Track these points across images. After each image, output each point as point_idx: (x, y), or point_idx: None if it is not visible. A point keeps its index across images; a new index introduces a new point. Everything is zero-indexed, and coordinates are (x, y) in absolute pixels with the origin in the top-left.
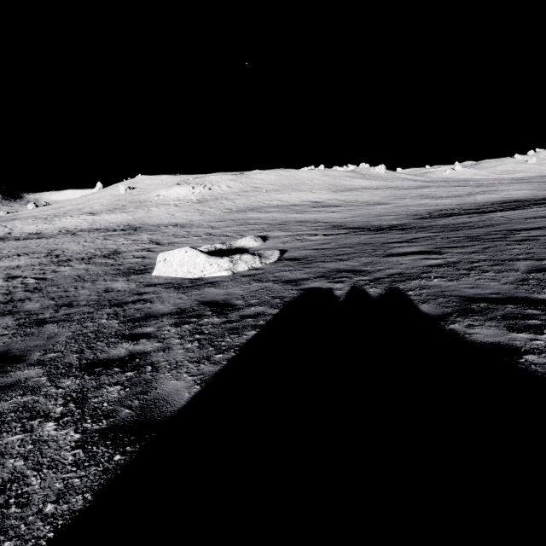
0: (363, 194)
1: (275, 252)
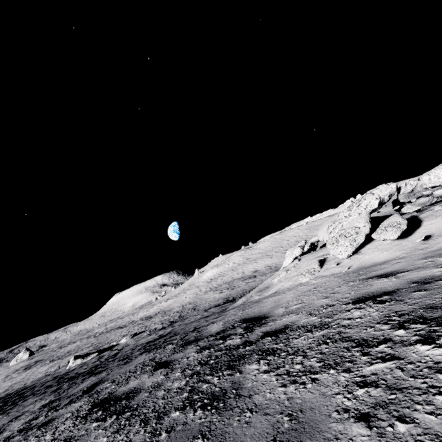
0: None
1: (95, 354)
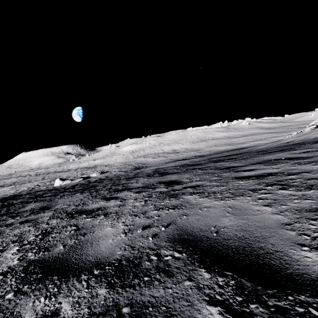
0: (204, 143)
1: (81, 179)
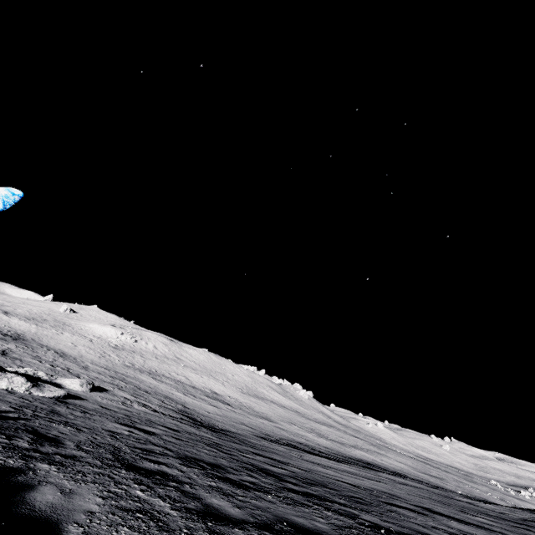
0: (265, 405)
1: (61, 391)
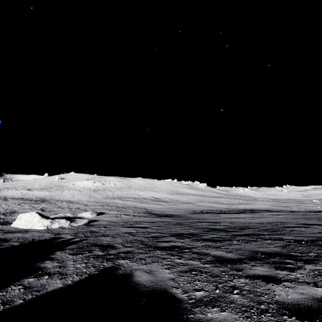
0: (184, 197)
1: (85, 220)
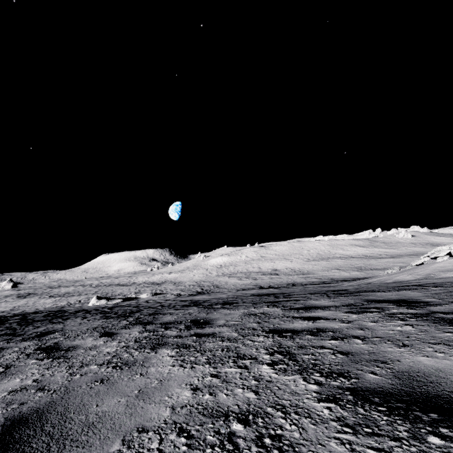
0: (322, 263)
1: (120, 300)
